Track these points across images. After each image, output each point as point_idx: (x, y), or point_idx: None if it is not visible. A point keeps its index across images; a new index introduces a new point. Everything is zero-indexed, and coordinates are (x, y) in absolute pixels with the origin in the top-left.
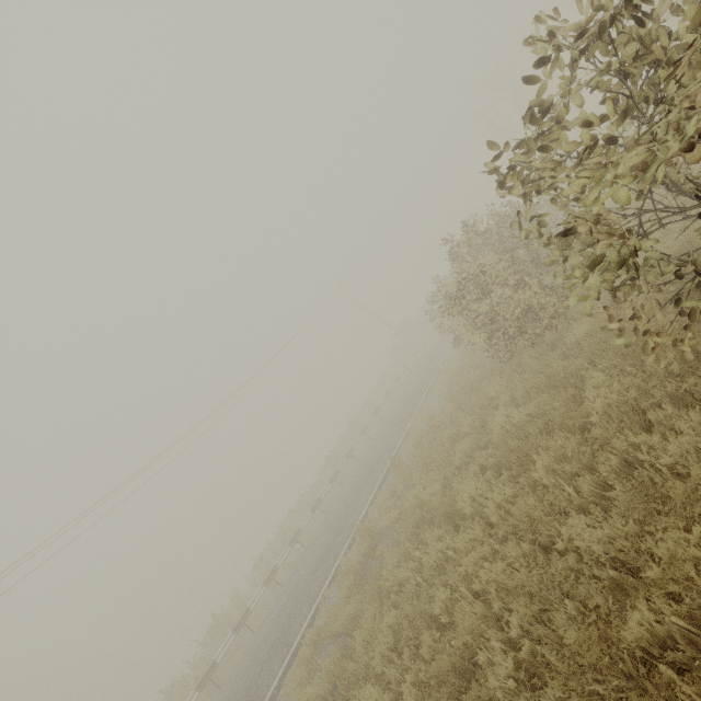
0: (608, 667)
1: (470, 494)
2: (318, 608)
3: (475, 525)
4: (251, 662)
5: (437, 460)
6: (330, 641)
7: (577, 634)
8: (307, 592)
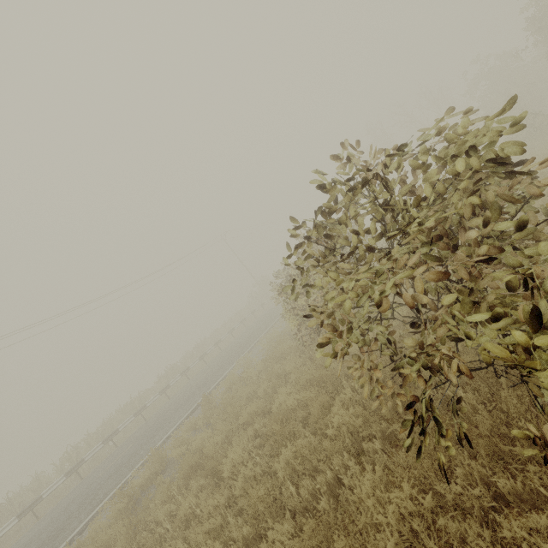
0: None
1: (233, 460)
2: (94, 517)
3: (226, 491)
4: None
5: (231, 412)
6: None
7: None
8: (94, 496)
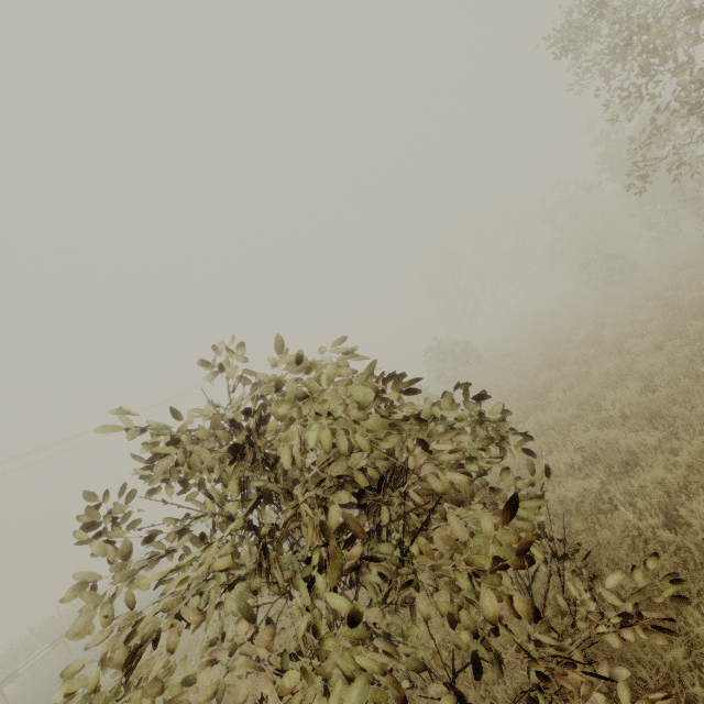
0: None
1: None
2: None
3: None
4: None
5: None
6: None
7: None
8: None
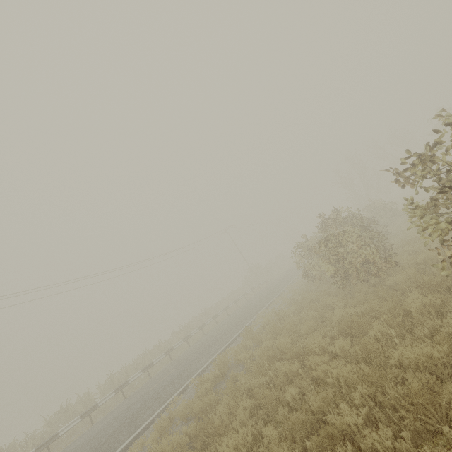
0: (431, 410)
1: (319, 341)
2: (166, 407)
3: (322, 357)
4: (94, 437)
5: (287, 329)
6: (179, 424)
7: (418, 383)
8: (156, 397)
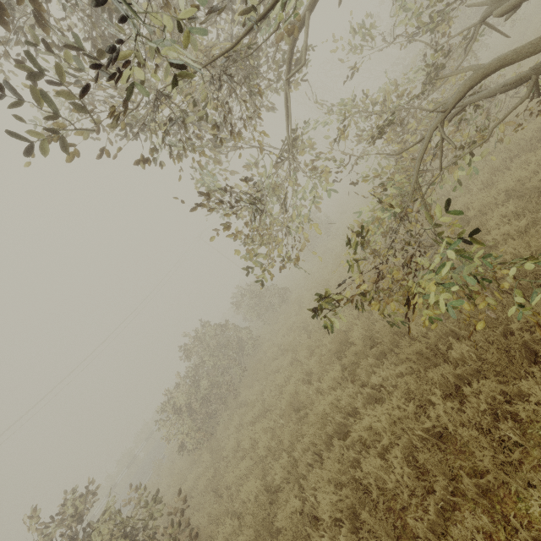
0: None
1: None
2: None
3: None
4: None
5: None
6: None
7: None
8: None
